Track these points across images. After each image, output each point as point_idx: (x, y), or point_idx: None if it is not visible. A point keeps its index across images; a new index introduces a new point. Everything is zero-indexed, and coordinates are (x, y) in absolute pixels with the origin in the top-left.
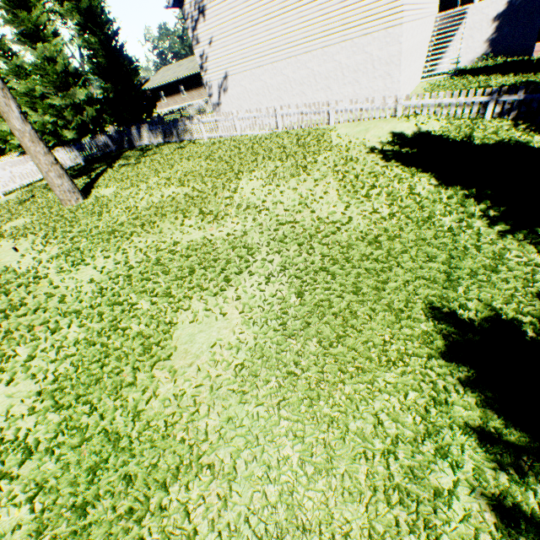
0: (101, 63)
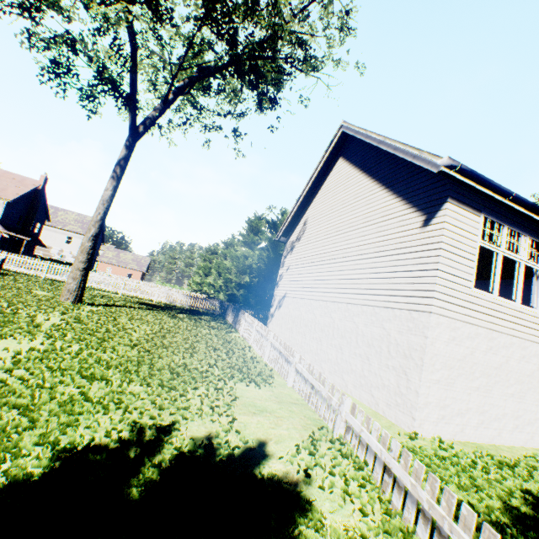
0: (262, 267)
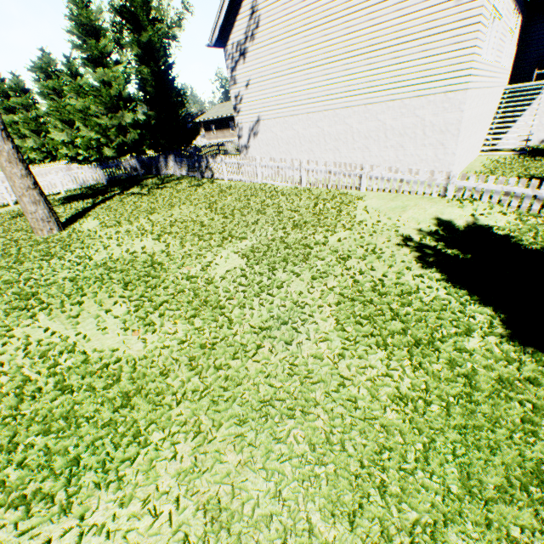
0: (150, 92)
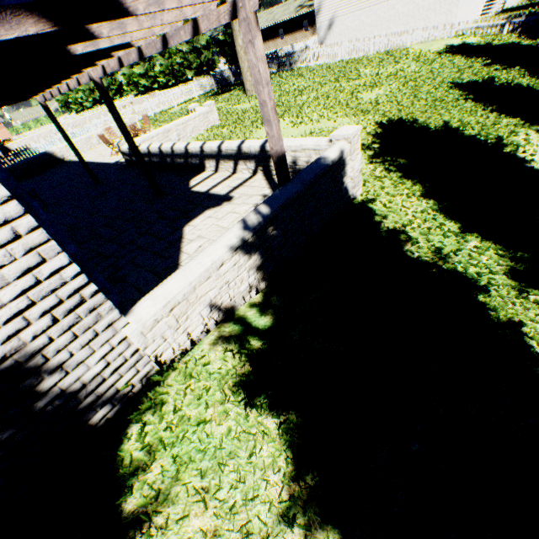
0: None
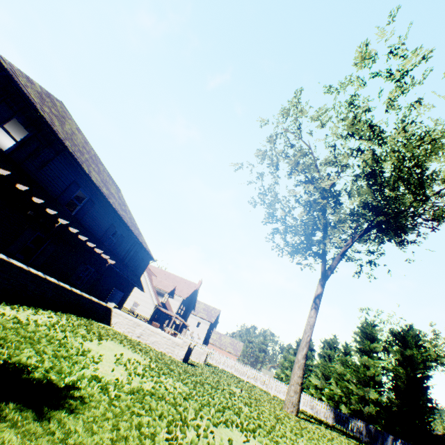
0: (398, 384)
